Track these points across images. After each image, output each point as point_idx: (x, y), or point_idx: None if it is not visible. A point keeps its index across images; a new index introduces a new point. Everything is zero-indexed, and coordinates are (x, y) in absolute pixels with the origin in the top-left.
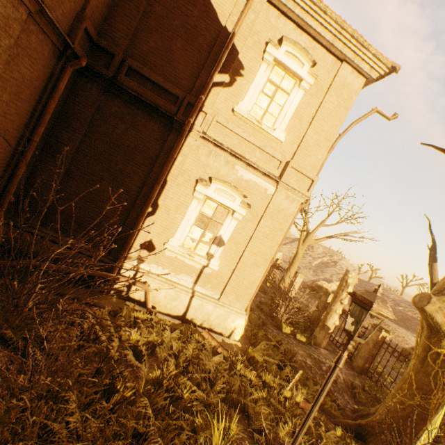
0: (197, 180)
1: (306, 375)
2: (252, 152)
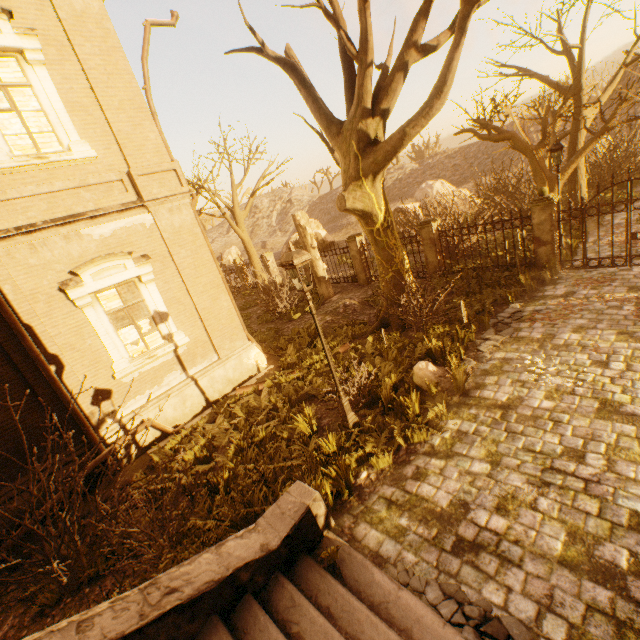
0: (61, 288)
1: (333, 329)
2: (79, 199)
